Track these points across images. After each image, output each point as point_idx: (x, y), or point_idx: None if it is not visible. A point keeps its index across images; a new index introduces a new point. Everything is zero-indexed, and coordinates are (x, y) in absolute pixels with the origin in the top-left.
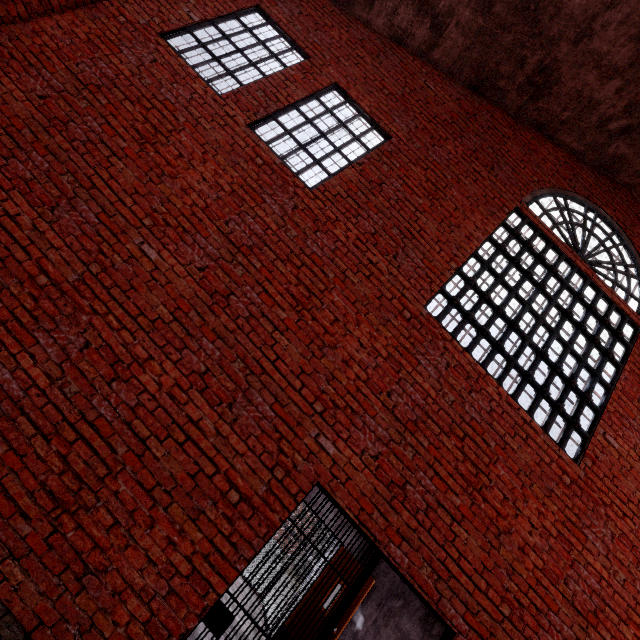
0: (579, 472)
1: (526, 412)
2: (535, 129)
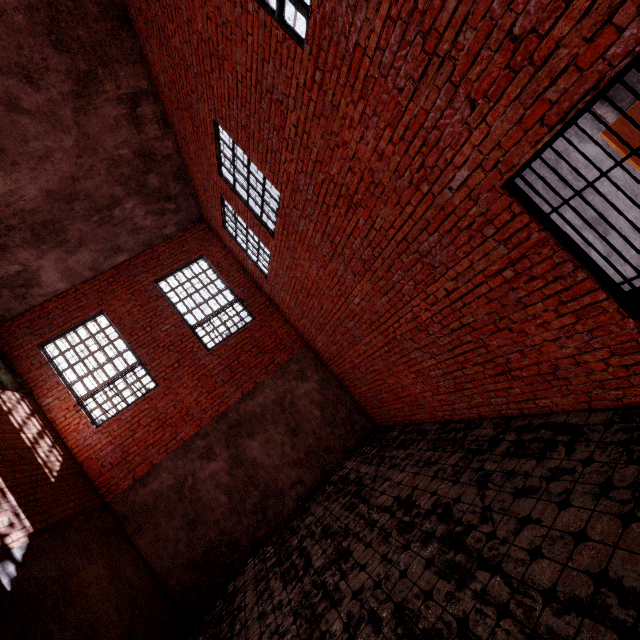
0: None
1: None
2: None
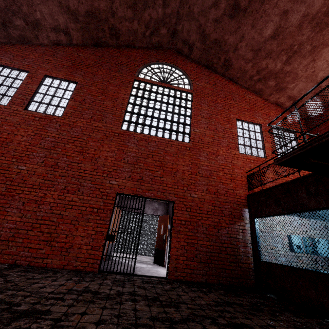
0: (191, 144)
1: (168, 138)
2: (127, 47)
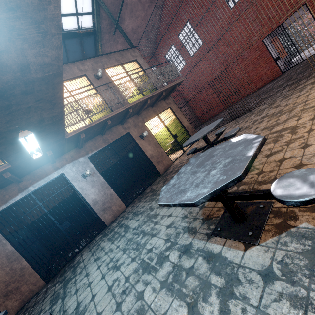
0: None
1: None
2: None
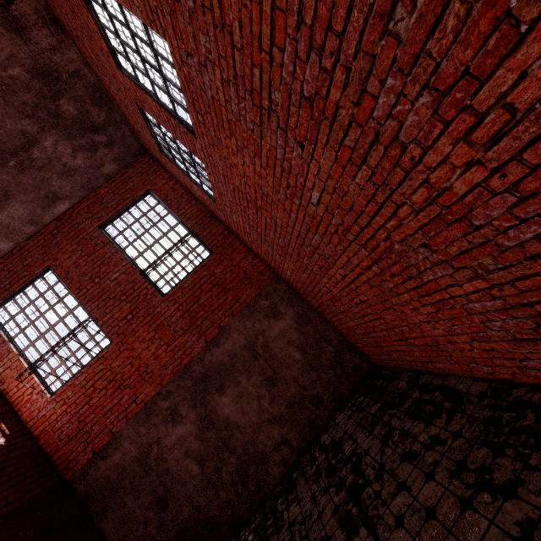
0: None
1: None
2: None
